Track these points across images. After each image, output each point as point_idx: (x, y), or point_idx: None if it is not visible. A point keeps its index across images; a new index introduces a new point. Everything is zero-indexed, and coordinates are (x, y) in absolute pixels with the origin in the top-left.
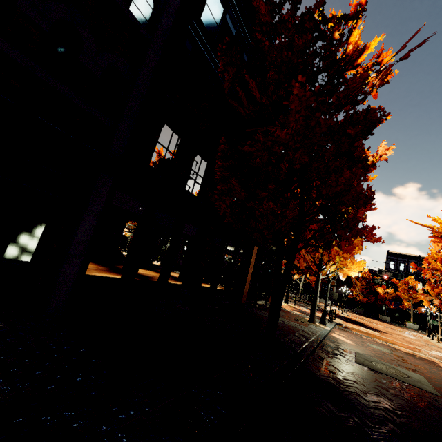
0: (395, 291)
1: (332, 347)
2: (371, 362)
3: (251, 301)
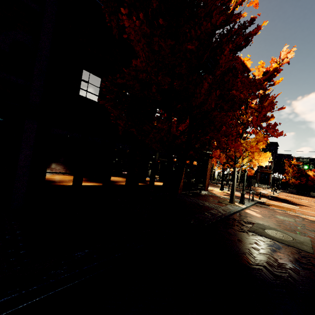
0: None
1: (236, 220)
2: (264, 229)
3: (187, 191)
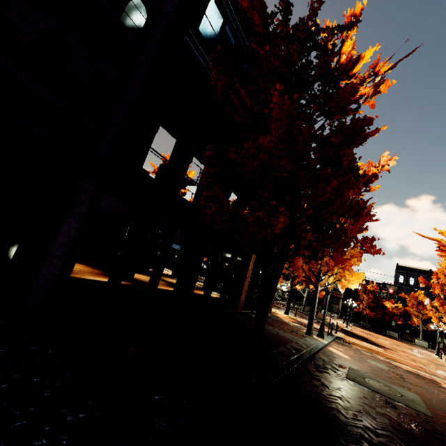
0: (404, 306)
1: (325, 361)
2: (364, 378)
3: (247, 310)
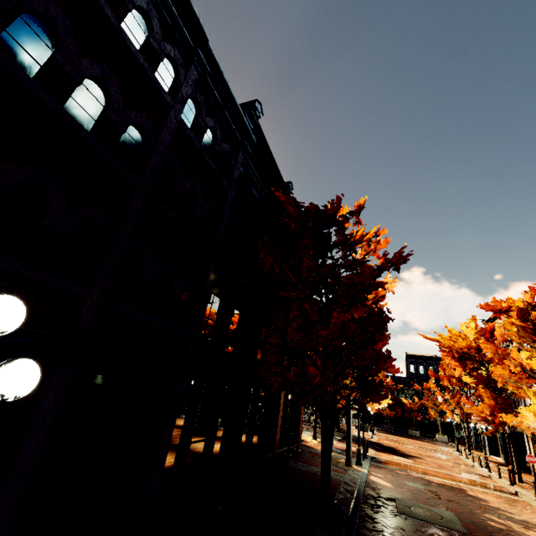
0: (419, 397)
1: (374, 497)
2: (410, 507)
3: (282, 449)
